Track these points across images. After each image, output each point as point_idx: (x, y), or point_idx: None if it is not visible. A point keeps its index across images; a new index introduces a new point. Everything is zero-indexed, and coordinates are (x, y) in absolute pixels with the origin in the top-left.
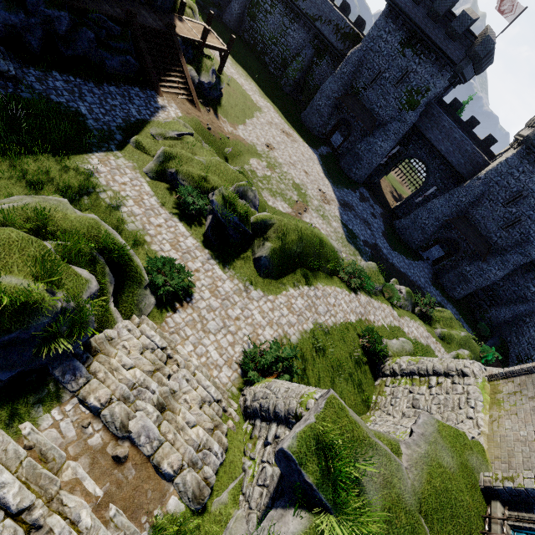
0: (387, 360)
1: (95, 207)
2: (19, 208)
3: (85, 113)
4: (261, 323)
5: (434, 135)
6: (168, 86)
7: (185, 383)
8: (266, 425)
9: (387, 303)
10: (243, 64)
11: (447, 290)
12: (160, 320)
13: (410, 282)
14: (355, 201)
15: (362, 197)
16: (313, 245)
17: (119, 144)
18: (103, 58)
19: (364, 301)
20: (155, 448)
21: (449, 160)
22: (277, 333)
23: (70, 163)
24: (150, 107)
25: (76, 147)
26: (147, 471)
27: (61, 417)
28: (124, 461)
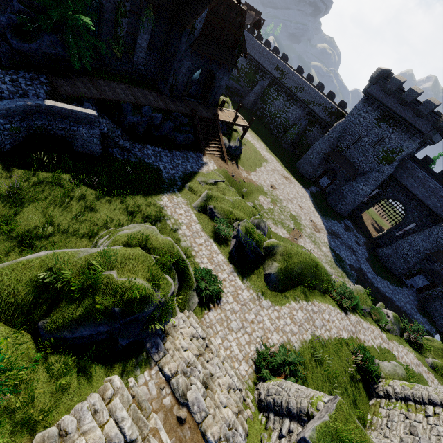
0: (380, 381)
1: (163, 230)
2: (135, 233)
3: (162, 168)
4: (270, 329)
5: (409, 182)
6: (209, 149)
7: (218, 369)
8: (279, 419)
9: (375, 324)
10: (255, 131)
11: (435, 319)
12: (200, 316)
13: (395, 306)
14: (341, 231)
15: (346, 227)
16: (310, 267)
17: (179, 188)
18: (175, 136)
19: (354, 320)
20: (202, 417)
21: (425, 202)
22: (283, 338)
23: (152, 200)
24: (198, 163)
25: (155, 190)
26: (197, 436)
27: (149, 378)
28: (184, 423)
